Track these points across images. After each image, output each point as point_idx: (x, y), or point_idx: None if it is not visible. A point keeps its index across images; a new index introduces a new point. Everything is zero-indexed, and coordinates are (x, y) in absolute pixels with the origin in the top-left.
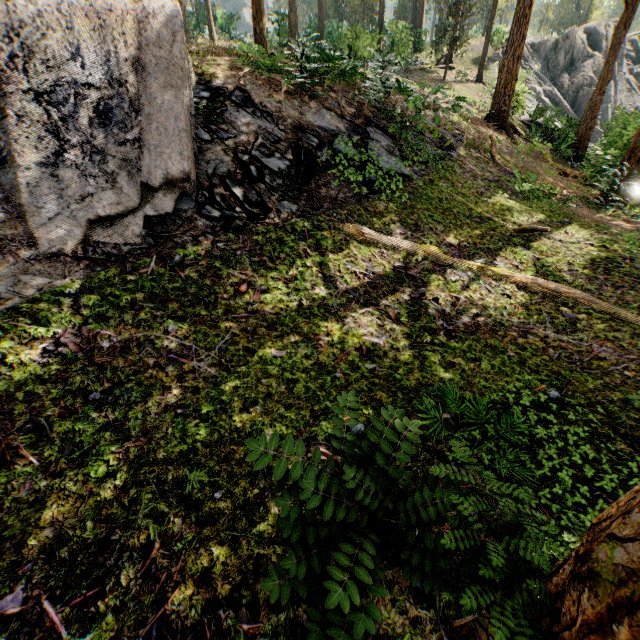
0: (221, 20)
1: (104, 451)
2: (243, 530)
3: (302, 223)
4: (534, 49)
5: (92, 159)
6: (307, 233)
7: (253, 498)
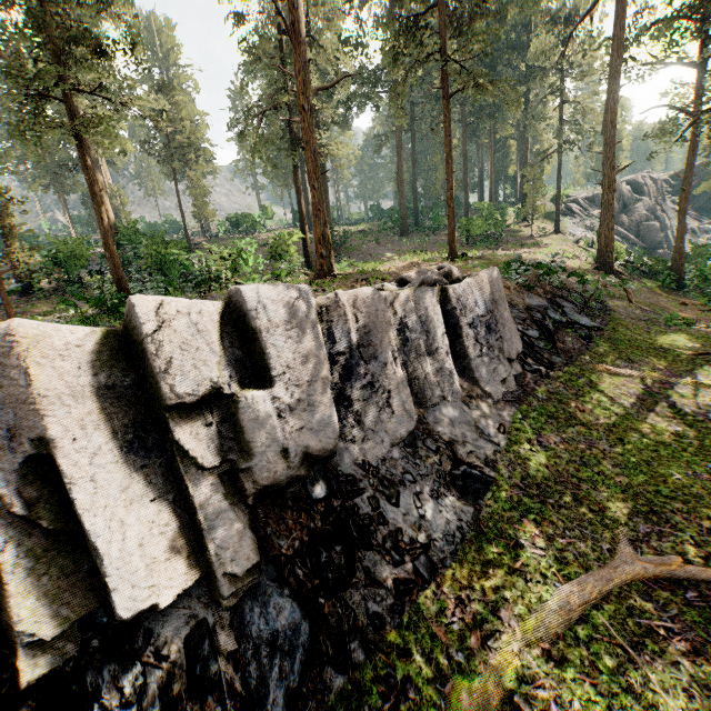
0: None
1: (610, 483)
2: (705, 503)
3: (572, 368)
4: (589, 201)
5: (490, 350)
6: (579, 373)
7: (695, 494)
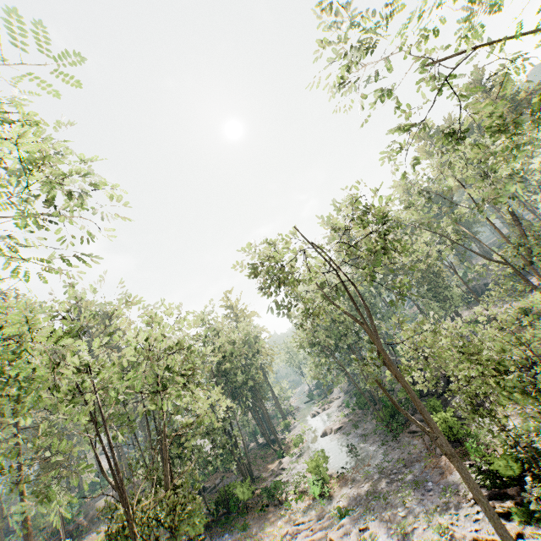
0: None
1: None
2: None
3: None
4: None
5: None
6: None
7: None
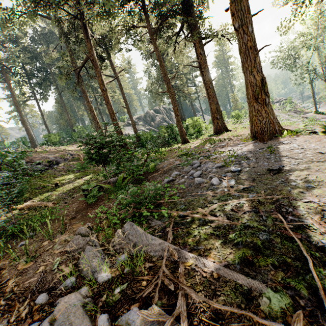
0: (8, 144)
1: None
2: None
3: None
4: (138, 118)
5: None
6: None
7: None
